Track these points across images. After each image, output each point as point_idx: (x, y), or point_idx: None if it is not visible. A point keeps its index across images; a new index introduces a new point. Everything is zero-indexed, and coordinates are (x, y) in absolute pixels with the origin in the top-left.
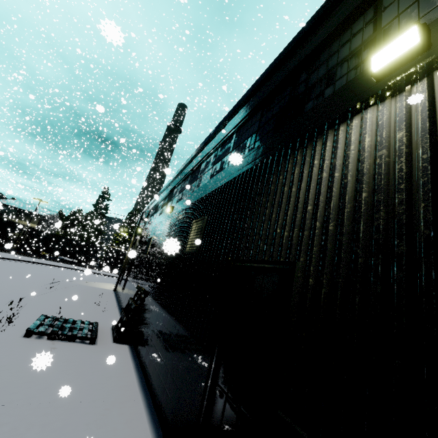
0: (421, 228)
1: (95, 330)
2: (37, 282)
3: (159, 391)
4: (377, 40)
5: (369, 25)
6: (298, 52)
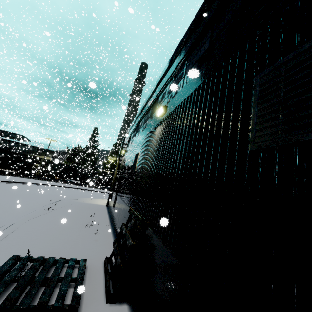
0: None
1: (79, 282)
2: (42, 202)
3: None
4: None
5: None
6: None
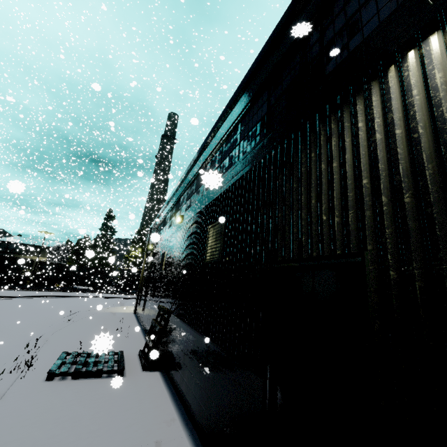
0: None
1: (121, 361)
2: (55, 316)
3: (204, 424)
4: None
5: None
6: (303, 11)
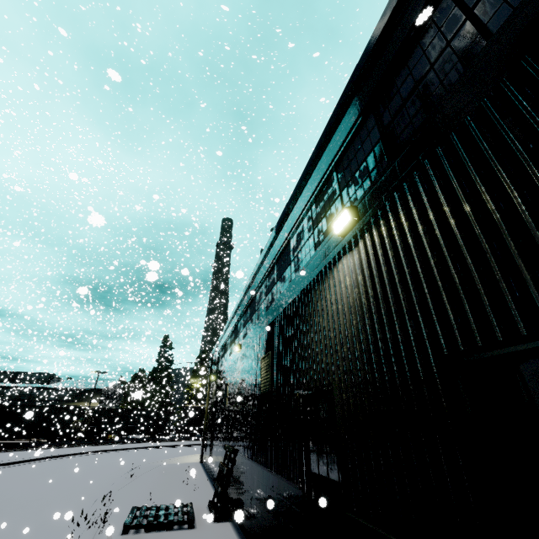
0: (379, 344)
1: (191, 512)
2: (114, 473)
3: None
4: (341, 200)
5: (335, 187)
6: (300, 200)
